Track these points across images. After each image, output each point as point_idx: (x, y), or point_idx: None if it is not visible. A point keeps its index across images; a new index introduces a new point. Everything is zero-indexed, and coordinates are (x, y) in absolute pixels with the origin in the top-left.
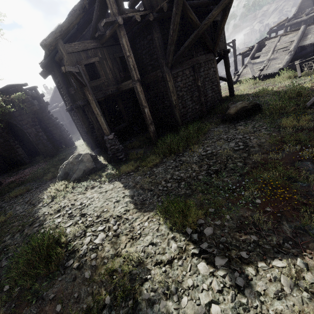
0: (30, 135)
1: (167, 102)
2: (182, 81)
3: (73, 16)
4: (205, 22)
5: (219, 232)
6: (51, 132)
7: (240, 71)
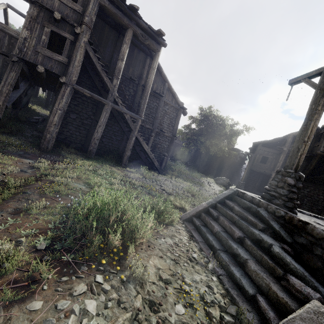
0: (224, 168)
1: None
2: (309, 193)
3: (274, 140)
4: None
5: None
6: (233, 175)
7: None
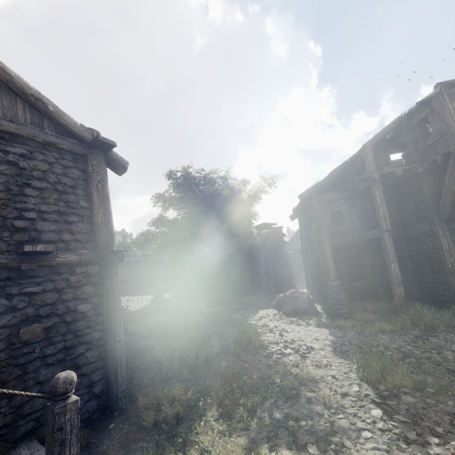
0: (261, 267)
1: (437, 263)
2: None
3: (332, 175)
4: None
5: (422, 405)
6: (278, 271)
7: None
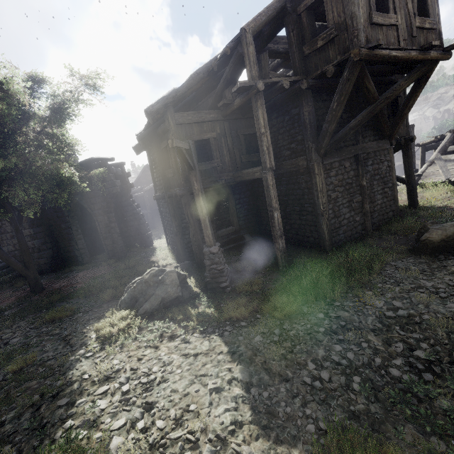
0: (99, 224)
1: (308, 205)
2: (338, 176)
3: (194, 80)
4: (387, 95)
5: None
6: (127, 223)
7: (421, 169)
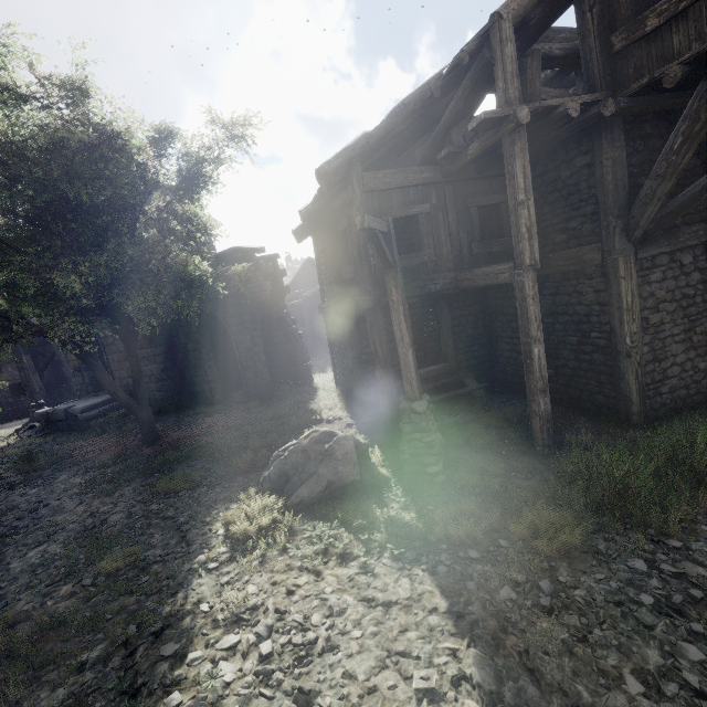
0: (238, 347)
1: (599, 334)
2: (665, 282)
3: (398, 116)
4: None
5: None
6: (277, 346)
7: None
